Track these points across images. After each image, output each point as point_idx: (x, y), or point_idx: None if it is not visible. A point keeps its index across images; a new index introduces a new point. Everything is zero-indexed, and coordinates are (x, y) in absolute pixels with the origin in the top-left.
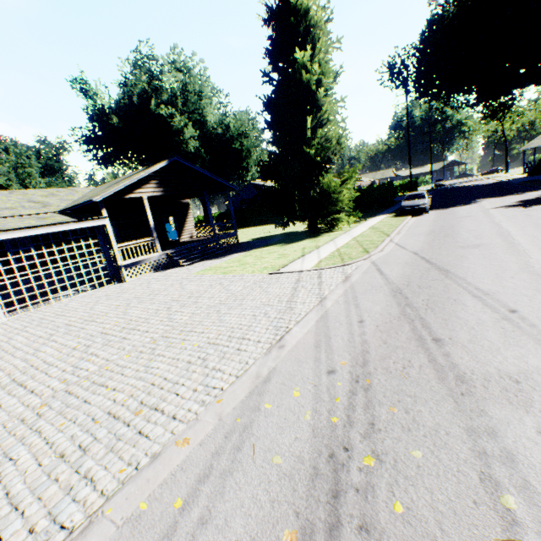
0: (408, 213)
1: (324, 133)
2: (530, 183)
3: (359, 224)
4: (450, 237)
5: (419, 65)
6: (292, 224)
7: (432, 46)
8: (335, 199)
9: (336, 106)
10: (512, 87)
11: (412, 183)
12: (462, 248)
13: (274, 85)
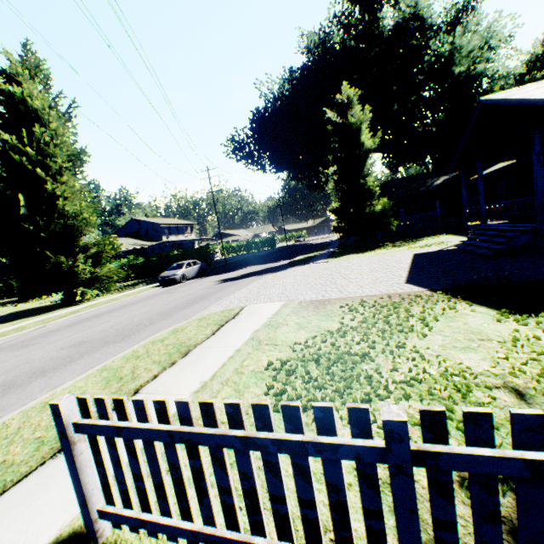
0: (163, 283)
1: (72, 207)
2: (315, 248)
3: (112, 295)
4: (72, 326)
5: (253, 144)
6: (32, 299)
7: (258, 131)
8: (77, 272)
9: (79, 184)
10: (326, 168)
11: (270, 239)
12: (12, 350)
13: (0, 160)
